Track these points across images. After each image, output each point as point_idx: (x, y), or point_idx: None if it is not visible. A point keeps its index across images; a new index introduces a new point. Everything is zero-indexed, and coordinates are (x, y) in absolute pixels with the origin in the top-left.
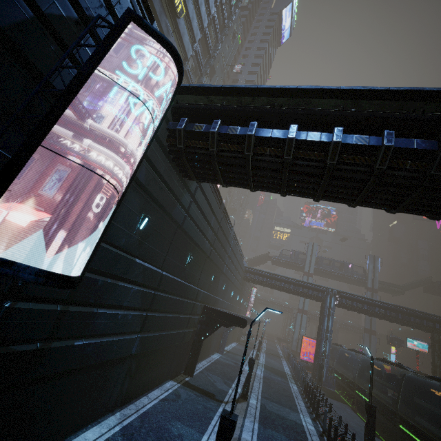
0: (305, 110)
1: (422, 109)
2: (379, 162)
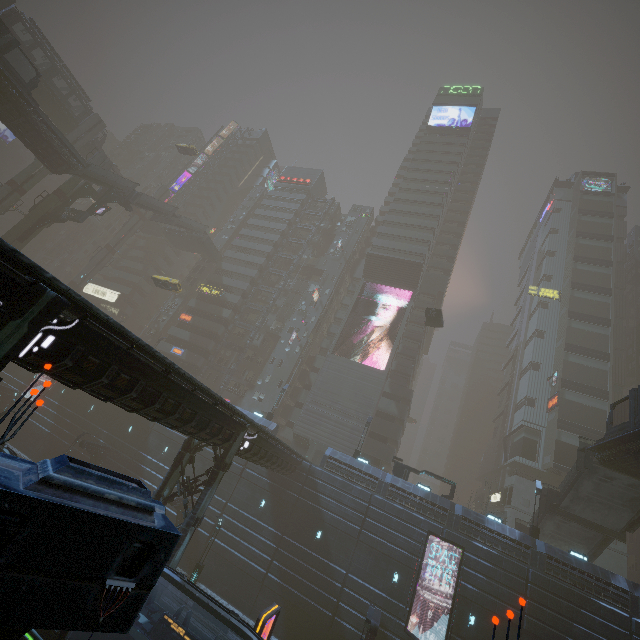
0: None
1: None
2: None
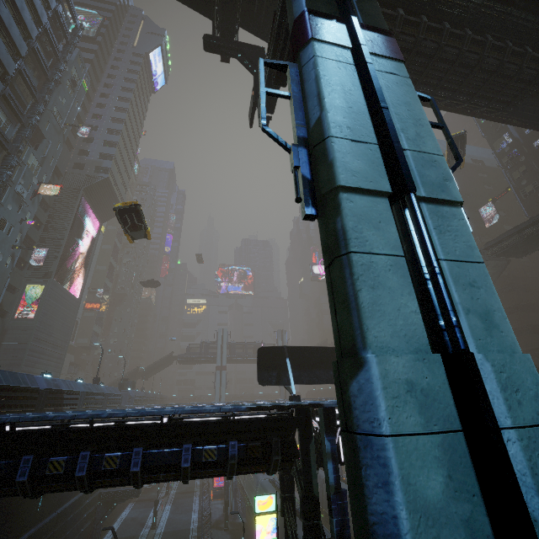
0: (43, 432)
1: (169, 416)
2: (132, 482)
